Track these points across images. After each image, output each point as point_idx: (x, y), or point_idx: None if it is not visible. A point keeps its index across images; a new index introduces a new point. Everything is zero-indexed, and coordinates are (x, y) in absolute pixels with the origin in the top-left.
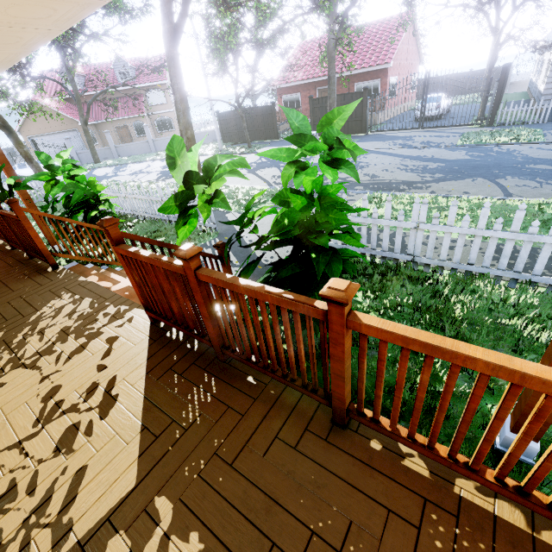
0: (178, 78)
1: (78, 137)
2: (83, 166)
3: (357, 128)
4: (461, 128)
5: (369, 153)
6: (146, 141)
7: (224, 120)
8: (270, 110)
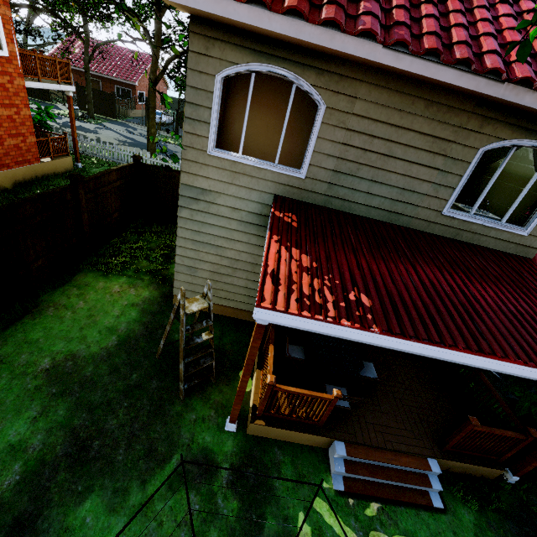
0: None
1: None
2: None
3: (111, 115)
4: (165, 133)
5: (108, 130)
6: None
7: None
8: None
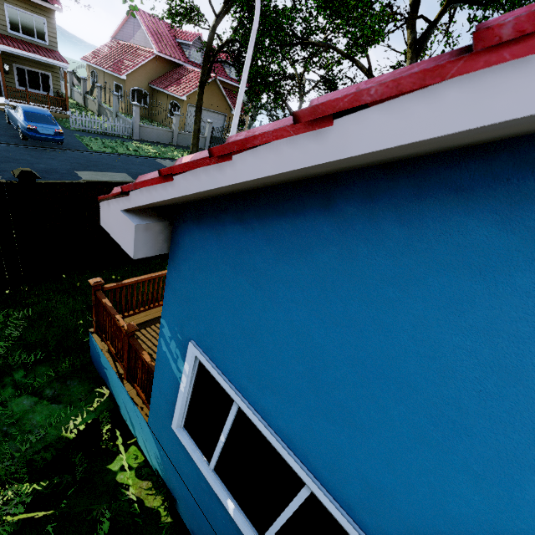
0: None
1: (222, 121)
2: None
3: None
4: None
5: None
6: None
7: None
8: None
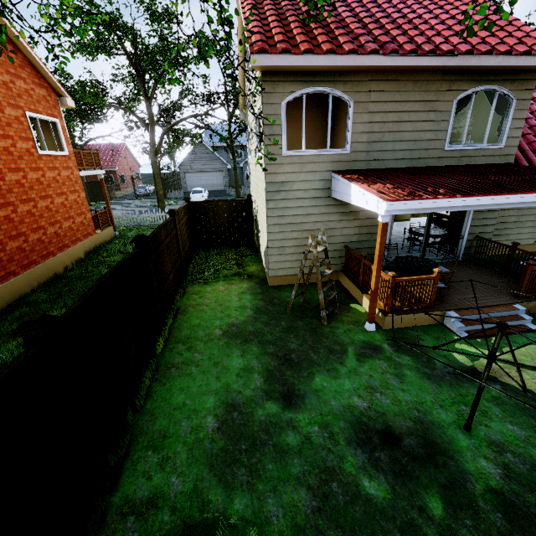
0: None
1: None
2: None
3: (103, 199)
4: (155, 200)
5: None
6: None
7: None
8: None
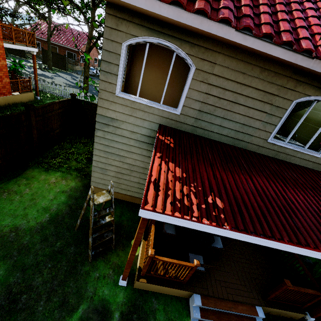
0: None
1: None
2: None
3: (62, 68)
4: (95, 80)
5: (60, 77)
6: None
7: None
8: None
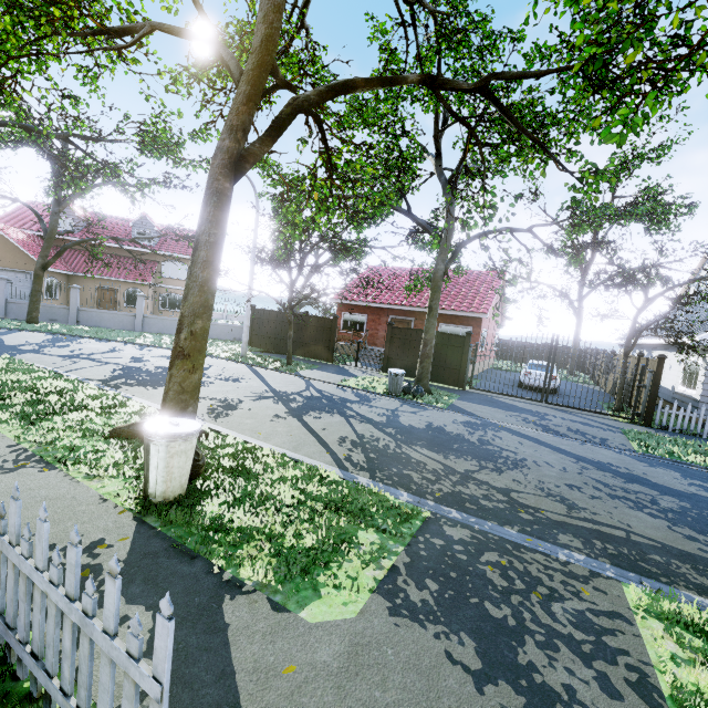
0: (215, 225)
1: (28, 282)
2: (1, 321)
3: (451, 379)
4: (602, 416)
5: (498, 429)
6: (132, 314)
7: (260, 318)
8: (329, 324)
